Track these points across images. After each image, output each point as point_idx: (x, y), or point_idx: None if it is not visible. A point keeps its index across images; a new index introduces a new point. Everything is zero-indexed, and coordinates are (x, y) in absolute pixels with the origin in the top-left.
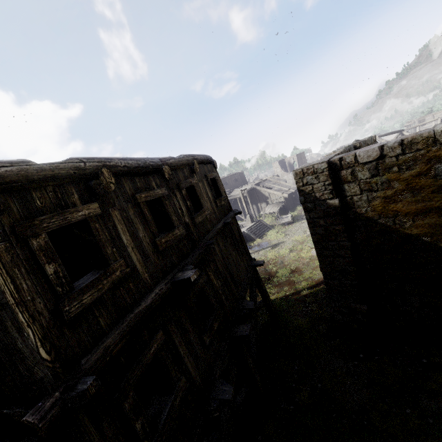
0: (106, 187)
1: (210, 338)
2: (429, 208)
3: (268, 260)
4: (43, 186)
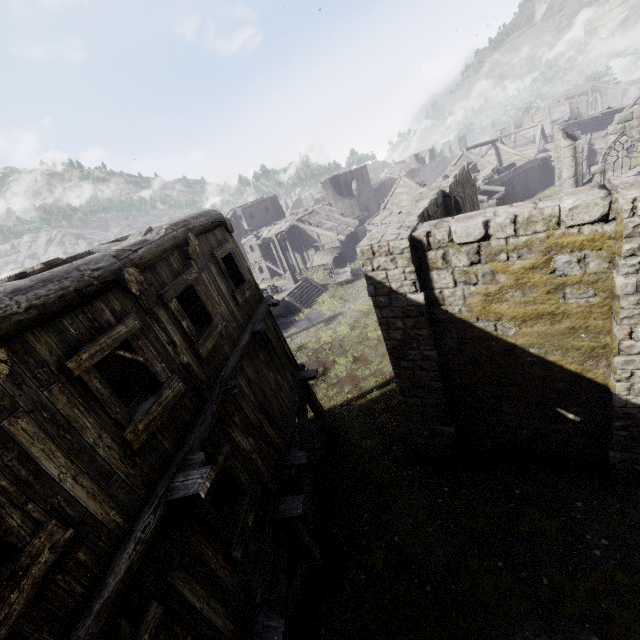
0: None
1: (243, 546)
2: (541, 313)
3: (322, 343)
4: None
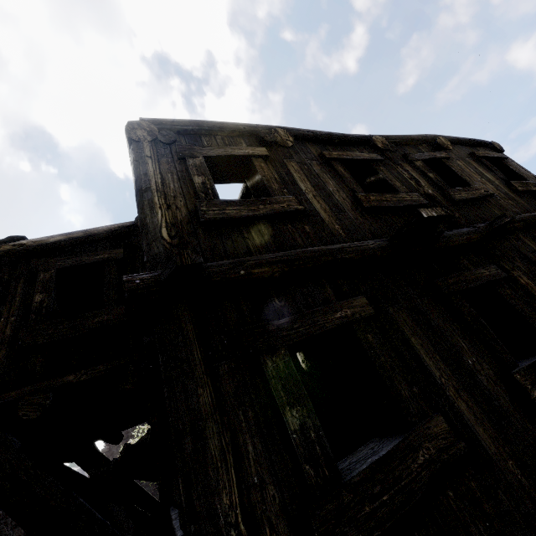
0: (281, 143)
1: None
2: None
3: None
4: (213, 136)
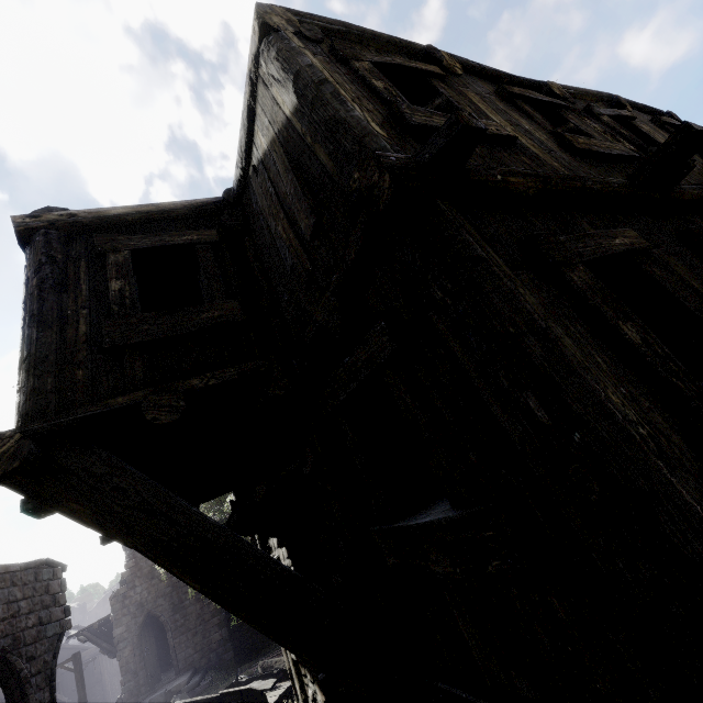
0: (448, 68)
1: None
2: None
3: None
4: (364, 46)
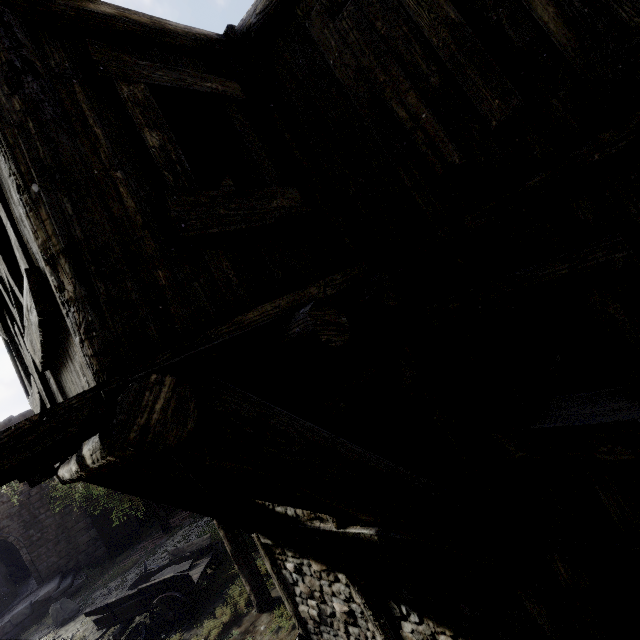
0: None
1: None
2: None
3: None
4: None
